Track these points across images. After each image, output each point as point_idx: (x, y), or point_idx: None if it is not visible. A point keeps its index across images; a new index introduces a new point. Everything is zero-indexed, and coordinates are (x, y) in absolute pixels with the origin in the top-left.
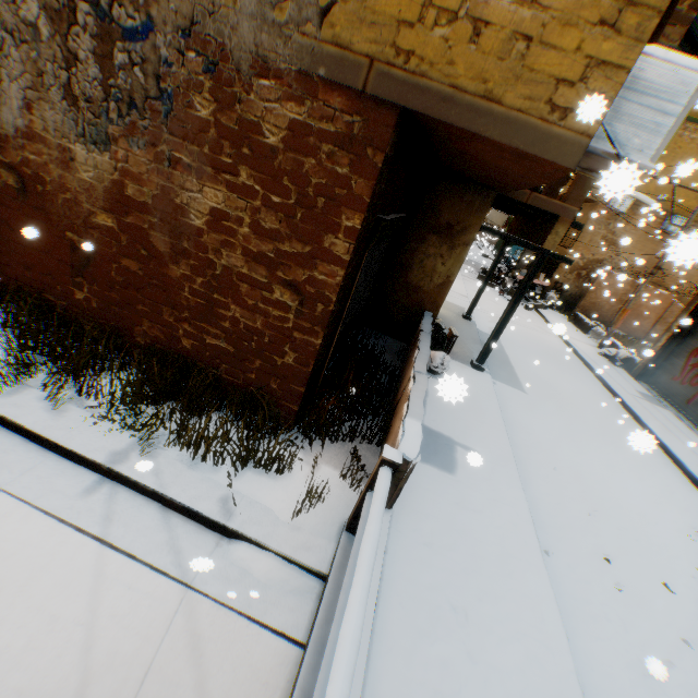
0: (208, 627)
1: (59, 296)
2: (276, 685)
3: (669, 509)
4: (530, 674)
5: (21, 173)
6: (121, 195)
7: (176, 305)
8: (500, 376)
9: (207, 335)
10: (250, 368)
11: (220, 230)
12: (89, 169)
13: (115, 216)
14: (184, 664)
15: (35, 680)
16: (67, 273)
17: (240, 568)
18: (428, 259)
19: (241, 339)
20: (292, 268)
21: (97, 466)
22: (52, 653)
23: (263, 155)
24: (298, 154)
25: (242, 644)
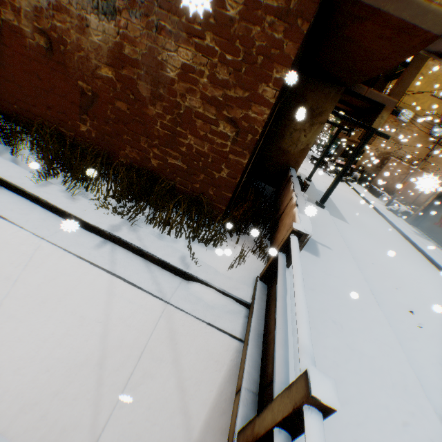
0: (181, 327)
1: (68, 128)
2: (223, 363)
3: (439, 292)
4: (383, 359)
5: (49, 37)
6: (119, 54)
7: (150, 135)
8: (332, 213)
9: (169, 157)
10: (196, 180)
11: (187, 81)
12: (98, 34)
13: (113, 70)
14: (166, 349)
15: (71, 354)
16: (75, 112)
17: (196, 297)
18: (295, 132)
19: (192, 160)
20: (234, 109)
21: (102, 232)
22: (81, 339)
23: (223, 24)
24: (248, 24)
25: (202, 338)
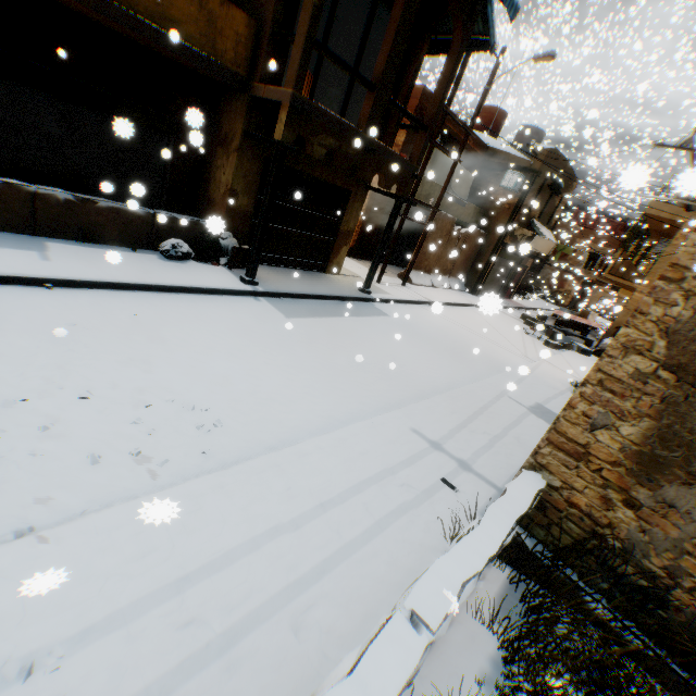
0: None
1: None
2: None
3: (218, 393)
4: None
5: None
6: None
7: None
8: (285, 306)
9: None
10: None
11: None
12: None
13: None
14: None
15: None
16: None
17: None
18: (217, 171)
19: None
20: None
21: None
22: None
23: None
24: None
25: None
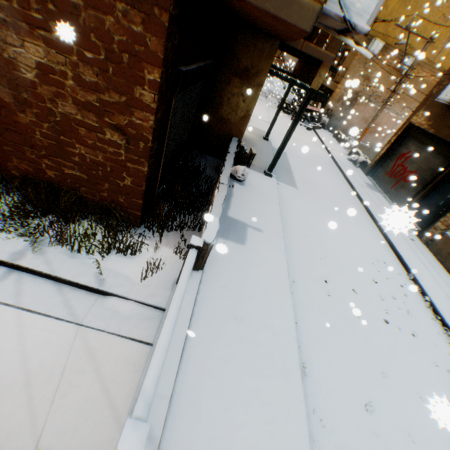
0: (97, 343)
1: None
2: (140, 365)
3: (366, 251)
4: (272, 343)
5: None
6: None
7: (34, 146)
8: (283, 179)
9: (65, 167)
10: (102, 189)
11: (51, 83)
12: None
13: None
14: (86, 362)
15: None
16: None
17: (112, 311)
18: (233, 97)
19: (91, 169)
20: (115, 115)
21: (4, 262)
22: (4, 368)
23: (68, 12)
24: (97, 12)
25: (118, 349)
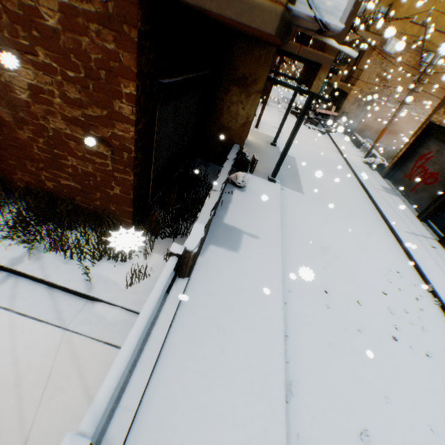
0: (81, 348)
1: None
2: None
3: (376, 259)
4: (256, 357)
5: None
6: None
7: (33, 159)
8: (288, 184)
9: (61, 178)
10: (95, 198)
11: (42, 102)
12: None
13: None
14: (71, 367)
15: None
16: None
17: (99, 317)
18: (232, 105)
19: (83, 180)
20: (99, 128)
21: (4, 267)
22: None
23: (50, 37)
24: (74, 34)
25: (101, 355)
